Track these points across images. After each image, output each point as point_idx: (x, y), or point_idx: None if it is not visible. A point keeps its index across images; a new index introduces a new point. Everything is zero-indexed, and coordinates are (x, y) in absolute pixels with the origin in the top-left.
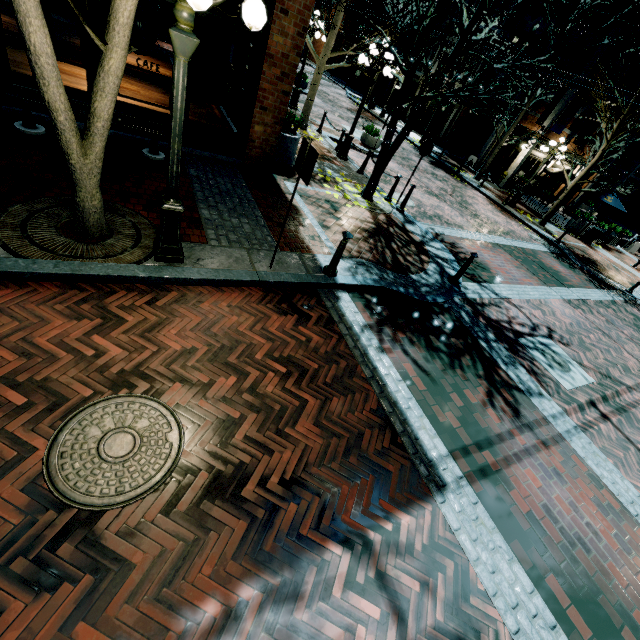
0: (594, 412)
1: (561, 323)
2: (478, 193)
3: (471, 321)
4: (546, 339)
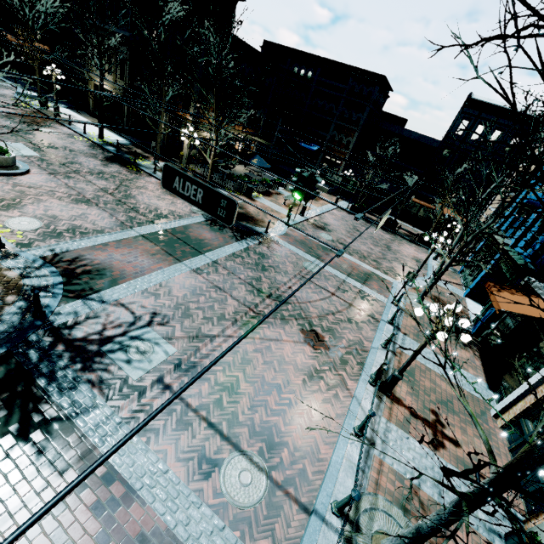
0: (156, 389)
1: (173, 300)
2: (153, 179)
3: (40, 357)
4: (142, 329)
